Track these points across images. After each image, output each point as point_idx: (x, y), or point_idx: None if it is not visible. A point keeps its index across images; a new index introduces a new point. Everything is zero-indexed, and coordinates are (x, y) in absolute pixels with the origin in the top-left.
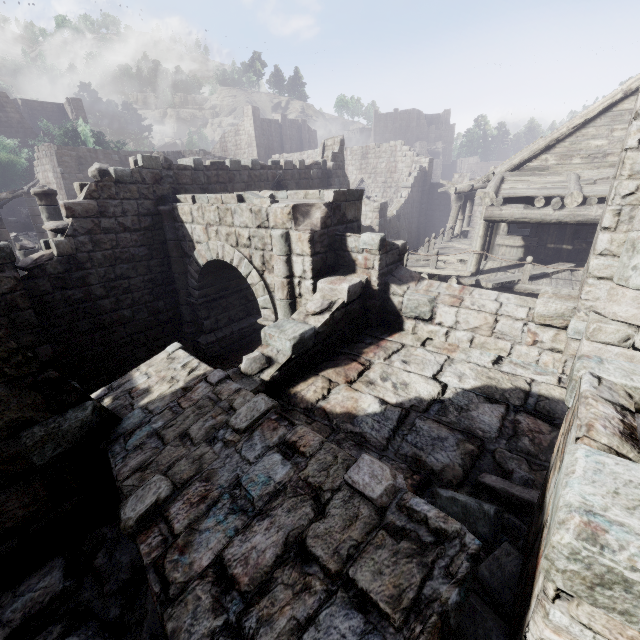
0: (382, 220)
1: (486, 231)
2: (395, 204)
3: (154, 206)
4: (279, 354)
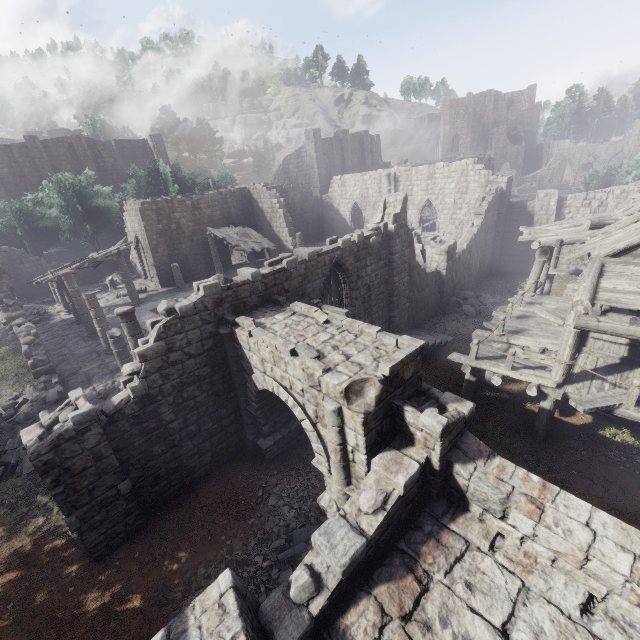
0: (450, 262)
1: (577, 340)
2: (465, 235)
3: (215, 327)
4: (329, 573)
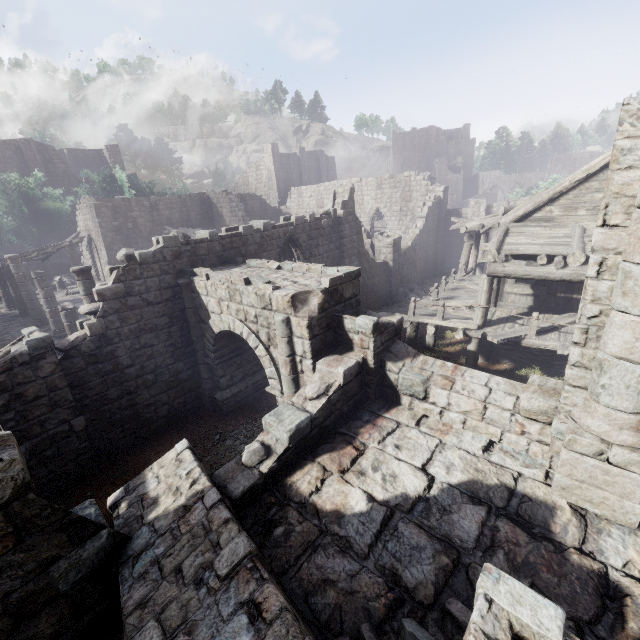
0: (396, 255)
1: (490, 286)
2: (410, 235)
3: (174, 279)
4: (277, 443)
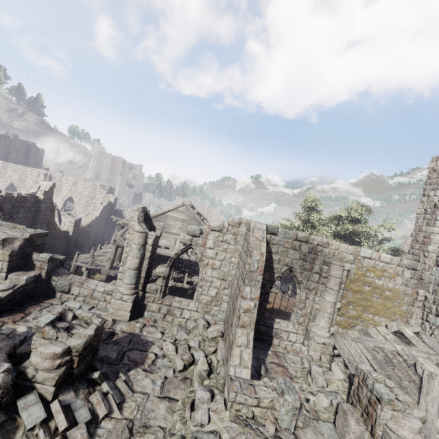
0: (76, 228)
1: (116, 250)
2: (89, 218)
3: None
4: None
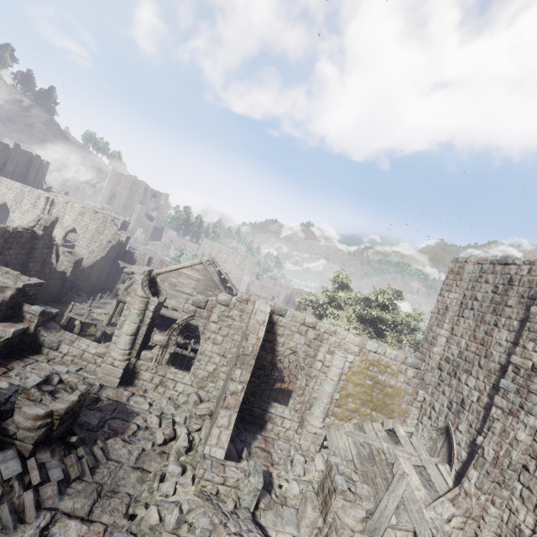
0: (75, 269)
1: (117, 305)
2: (92, 258)
3: None
4: None
